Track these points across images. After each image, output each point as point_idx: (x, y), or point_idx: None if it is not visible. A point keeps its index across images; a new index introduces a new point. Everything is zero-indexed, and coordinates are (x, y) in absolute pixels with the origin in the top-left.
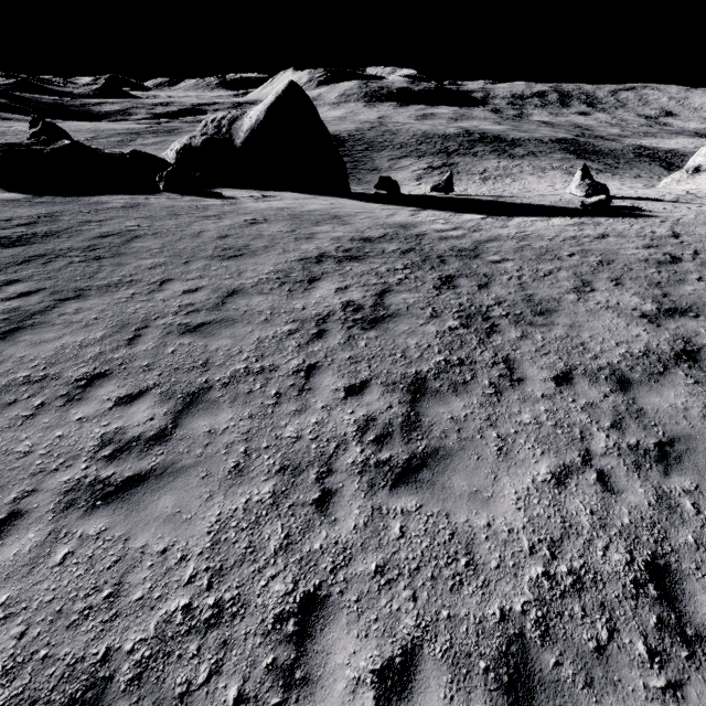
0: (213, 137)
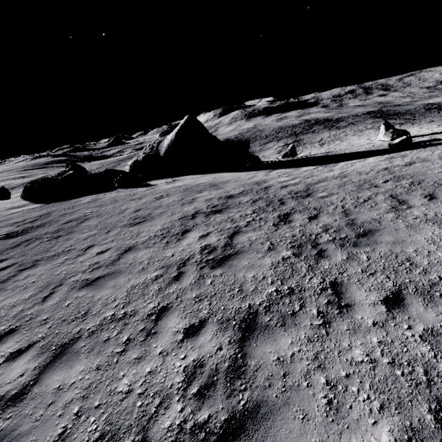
0: (149, 154)
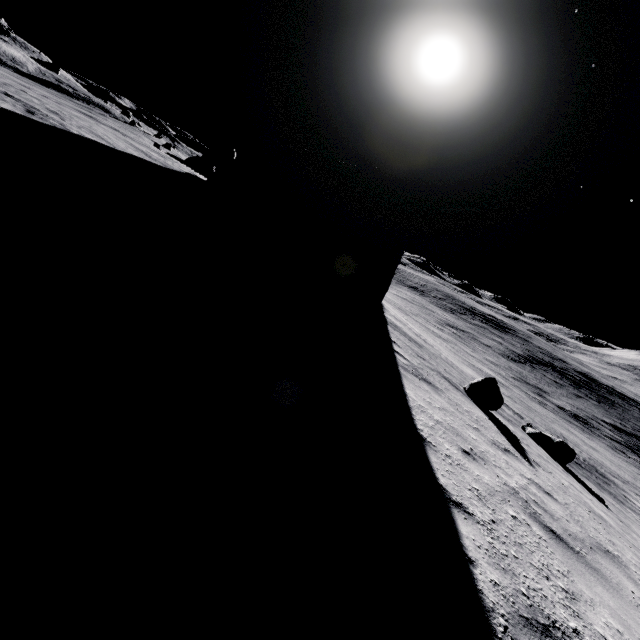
0: None
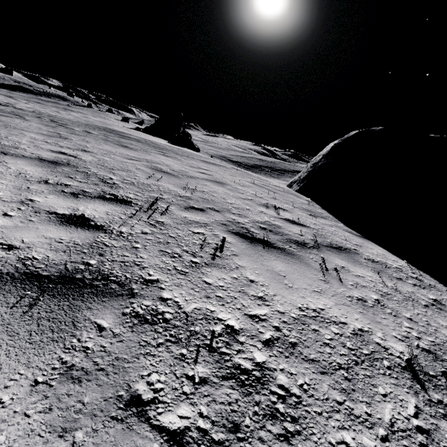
0: None
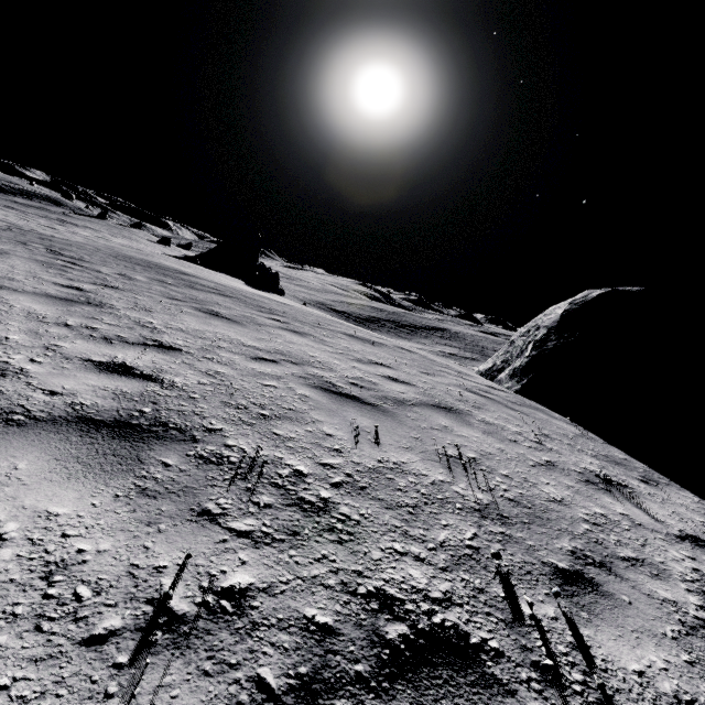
0: None
